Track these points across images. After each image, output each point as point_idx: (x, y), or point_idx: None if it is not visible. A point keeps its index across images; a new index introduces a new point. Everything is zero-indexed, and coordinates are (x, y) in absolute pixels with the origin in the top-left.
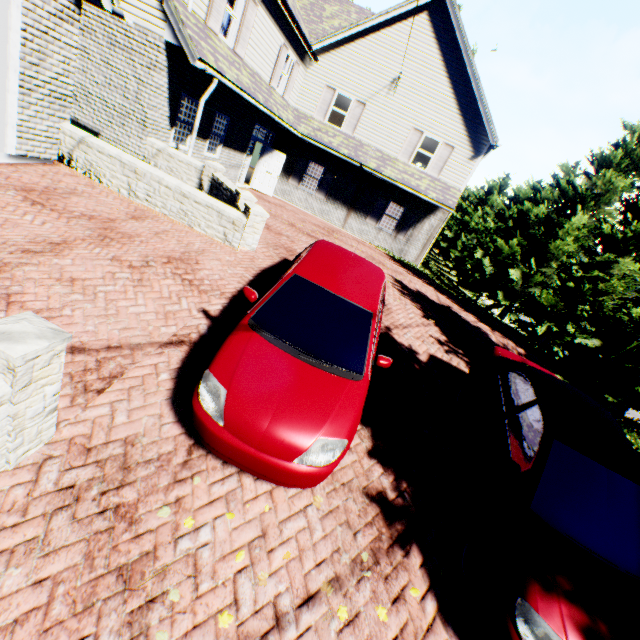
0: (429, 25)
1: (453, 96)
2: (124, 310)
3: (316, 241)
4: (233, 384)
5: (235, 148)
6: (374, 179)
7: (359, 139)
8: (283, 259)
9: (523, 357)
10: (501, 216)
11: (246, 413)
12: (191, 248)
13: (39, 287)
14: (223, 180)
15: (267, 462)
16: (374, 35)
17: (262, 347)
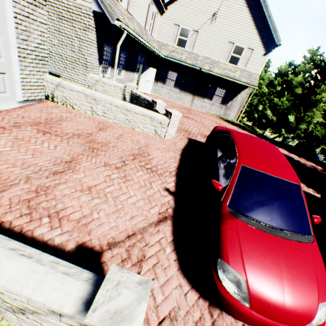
0: None
1: (251, 18)
2: (125, 203)
3: (229, 132)
4: (246, 271)
5: (130, 70)
6: (207, 75)
7: (196, 53)
8: (188, 139)
9: (323, 172)
10: (271, 84)
11: (266, 296)
12: (140, 144)
13: (72, 200)
14: (140, 94)
15: None
16: None
17: (247, 231)
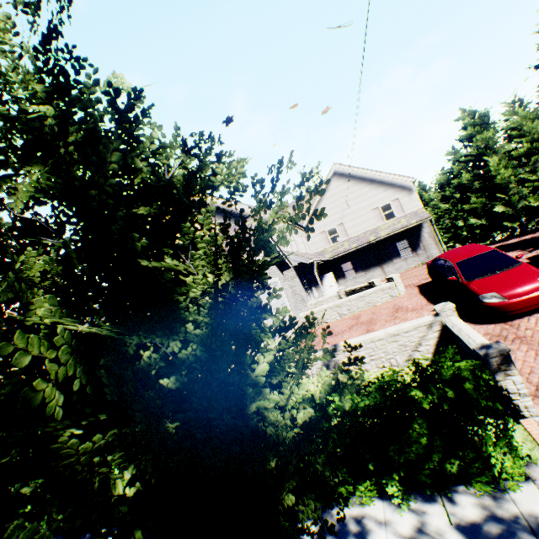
0: (338, 178)
1: (374, 185)
2: None
3: (436, 257)
4: (492, 290)
5: (316, 286)
6: (377, 243)
7: (353, 236)
8: (415, 286)
9: None
10: (445, 198)
11: (508, 290)
12: (390, 307)
13: None
14: (353, 288)
15: (533, 296)
16: (321, 201)
17: (481, 280)
